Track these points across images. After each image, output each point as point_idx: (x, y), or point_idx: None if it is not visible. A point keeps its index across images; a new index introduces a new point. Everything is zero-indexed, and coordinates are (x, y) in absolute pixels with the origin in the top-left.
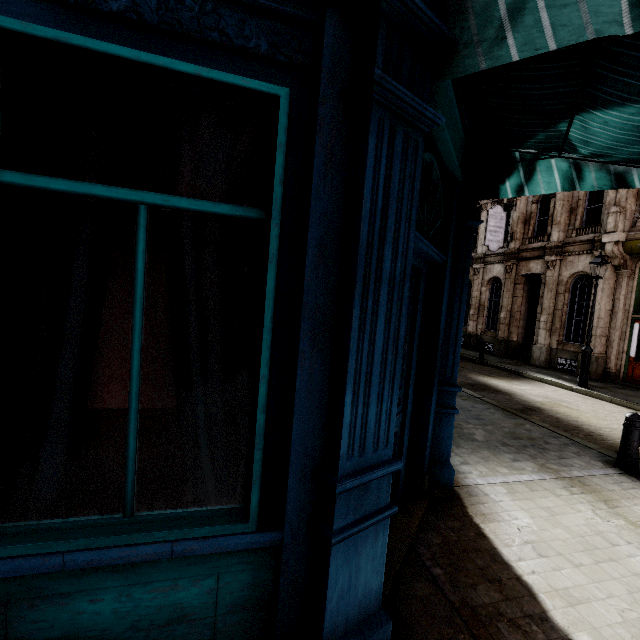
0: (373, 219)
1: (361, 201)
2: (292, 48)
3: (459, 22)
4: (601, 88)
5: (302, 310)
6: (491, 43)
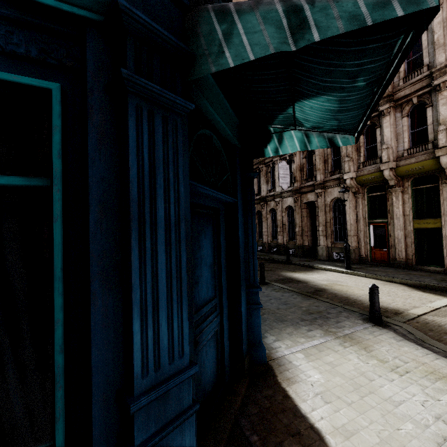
0: (142, 179)
1: (128, 166)
2: (61, 54)
3: (195, 41)
4: (302, 86)
5: (90, 257)
6: (216, 55)
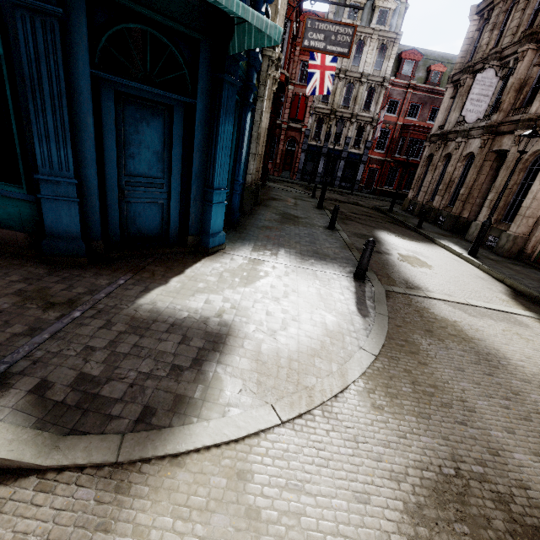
0: (31, 64)
1: (22, 55)
2: None
3: None
4: None
5: (21, 105)
6: None
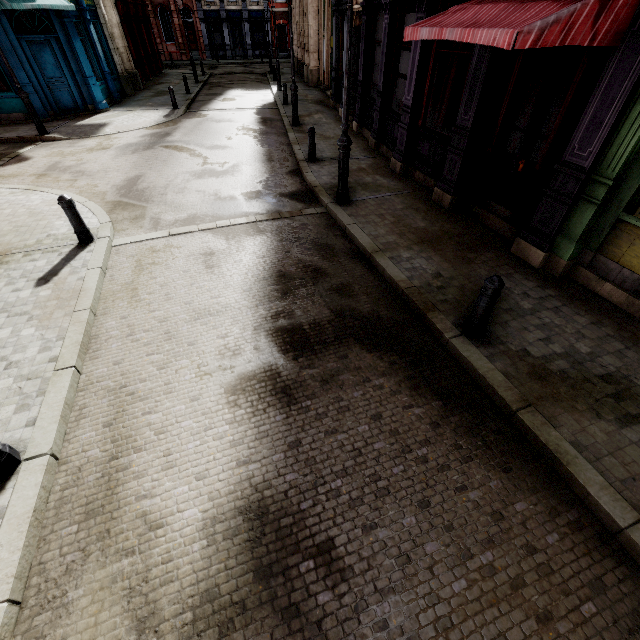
0: None
1: None
2: None
3: None
4: None
5: None
6: None
